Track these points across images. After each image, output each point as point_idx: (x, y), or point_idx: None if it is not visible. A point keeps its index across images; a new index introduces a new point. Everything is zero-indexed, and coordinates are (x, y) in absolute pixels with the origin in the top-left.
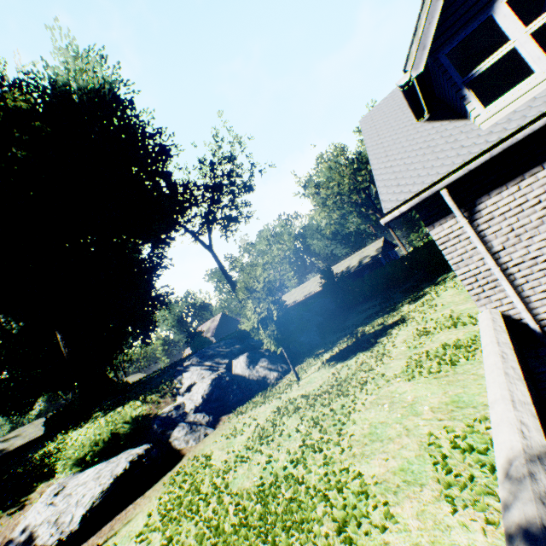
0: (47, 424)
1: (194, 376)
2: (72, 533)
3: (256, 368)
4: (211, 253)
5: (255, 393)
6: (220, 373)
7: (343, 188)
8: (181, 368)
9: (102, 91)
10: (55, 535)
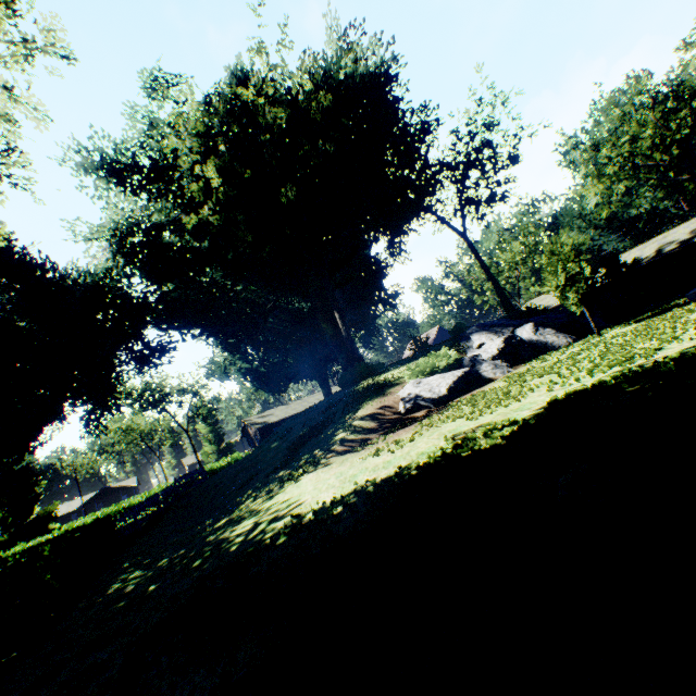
0: (340, 380)
1: (482, 338)
2: (445, 395)
3: (542, 335)
4: (464, 241)
5: (543, 355)
6: (510, 335)
7: (640, 145)
8: (463, 335)
9: (374, 74)
10: (433, 395)
